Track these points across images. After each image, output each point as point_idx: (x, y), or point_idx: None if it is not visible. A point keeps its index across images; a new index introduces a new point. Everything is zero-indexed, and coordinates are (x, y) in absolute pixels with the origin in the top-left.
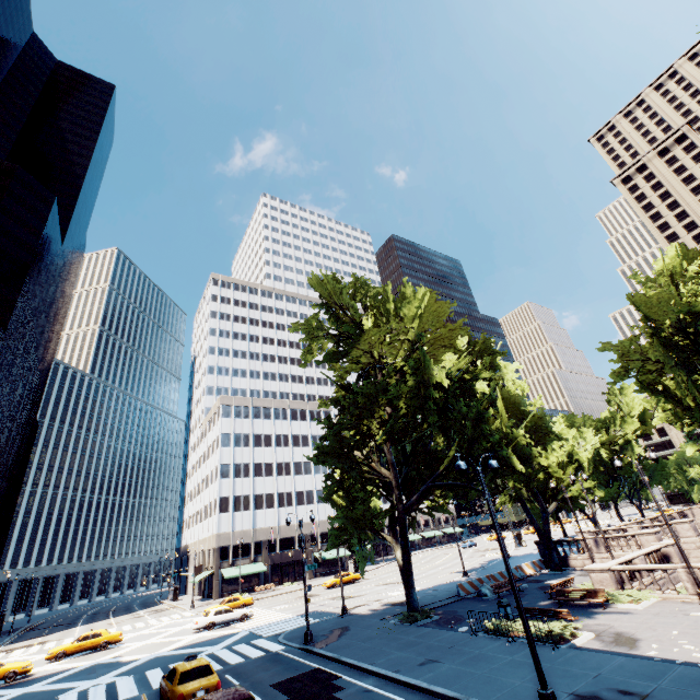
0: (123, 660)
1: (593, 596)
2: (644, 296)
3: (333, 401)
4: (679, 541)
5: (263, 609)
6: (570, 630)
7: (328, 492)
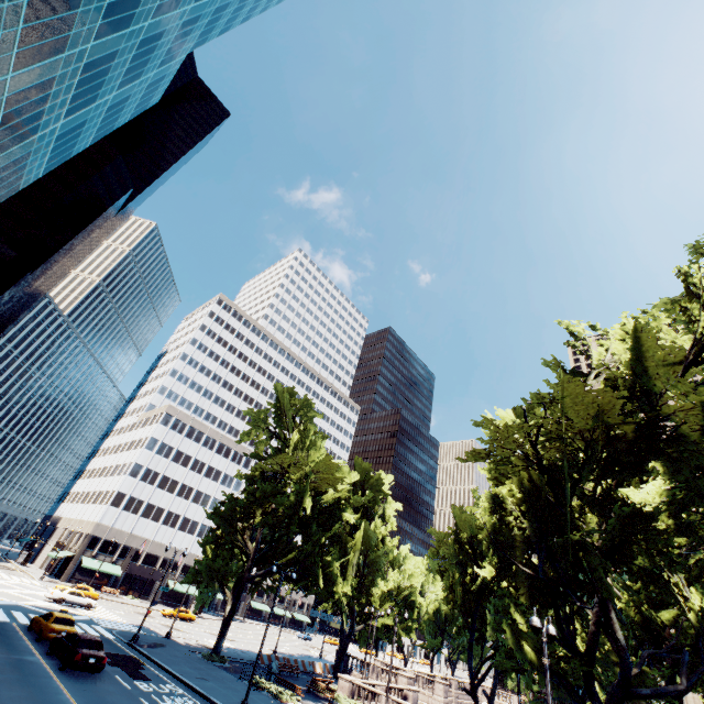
0: None
1: (329, 692)
2: (459, 511)
3: (245, 475)
4: (432, 697)
5: (104, 607)
6: (293, 698)
7: (205, 541)
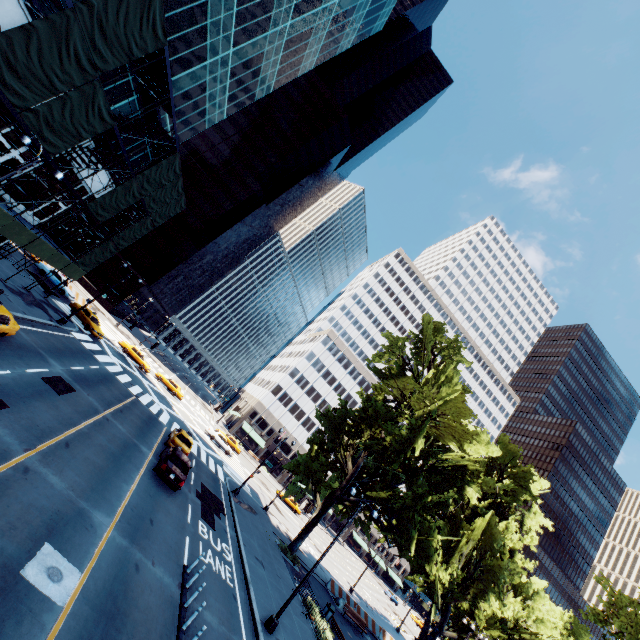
0: (174, 407)
1: None
2: None
3: (367, 397)
4: None
5: (239, 461)
6: None
7: (311, 439)
